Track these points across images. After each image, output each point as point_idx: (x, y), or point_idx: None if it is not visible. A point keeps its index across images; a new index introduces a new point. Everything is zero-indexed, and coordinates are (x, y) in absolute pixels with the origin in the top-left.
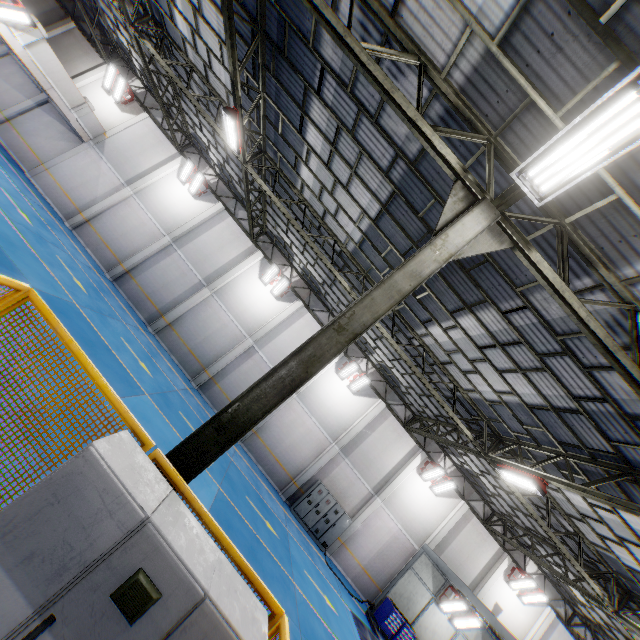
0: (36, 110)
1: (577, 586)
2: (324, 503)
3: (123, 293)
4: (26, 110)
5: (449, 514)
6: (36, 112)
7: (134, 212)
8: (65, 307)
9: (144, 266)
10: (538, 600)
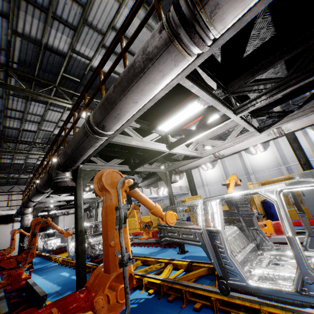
0: None
1: None
2: None
3: None
4: None
5: None
6: None
7: (213, 188)
8: None
9: None
10: None
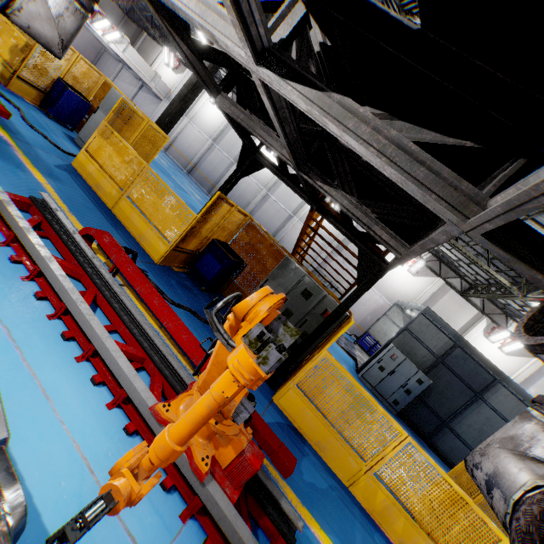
0: (139, 93)
1: (506, 296)
2: (323, 282)
3: (194, 179)
4: (135, 95)
5: (426, 288)
6: (139, 94)
7: (191, 131)
8: (153, 161)
9: (201, 161)
10: (516, 348)
